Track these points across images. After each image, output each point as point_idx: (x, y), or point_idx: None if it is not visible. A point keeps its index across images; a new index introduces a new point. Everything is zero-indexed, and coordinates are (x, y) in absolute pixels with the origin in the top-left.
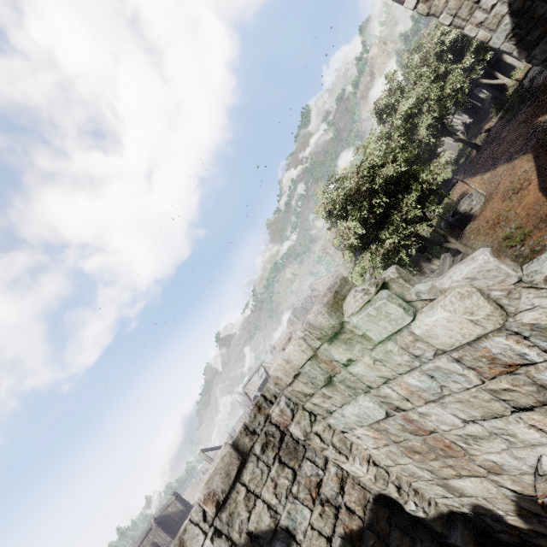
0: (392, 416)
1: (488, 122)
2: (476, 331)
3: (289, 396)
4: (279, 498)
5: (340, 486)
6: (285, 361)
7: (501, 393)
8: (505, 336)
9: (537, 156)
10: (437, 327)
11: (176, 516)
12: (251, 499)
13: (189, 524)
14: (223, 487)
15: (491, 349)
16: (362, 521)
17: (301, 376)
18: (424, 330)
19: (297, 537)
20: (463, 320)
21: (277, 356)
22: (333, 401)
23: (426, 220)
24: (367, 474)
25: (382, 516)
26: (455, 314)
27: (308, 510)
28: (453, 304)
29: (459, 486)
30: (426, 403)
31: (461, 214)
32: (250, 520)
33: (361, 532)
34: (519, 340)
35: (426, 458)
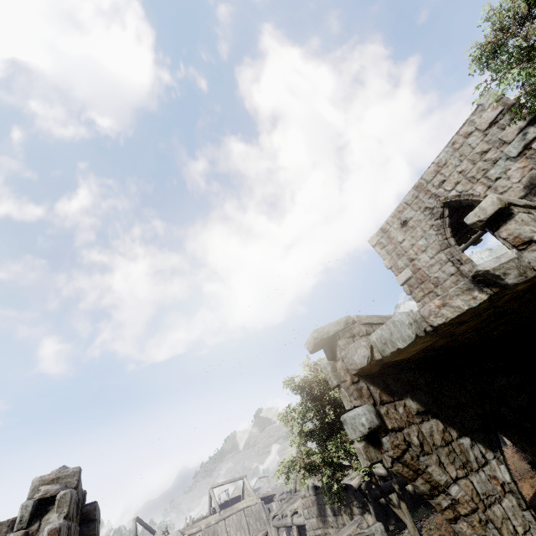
0: None
1: None
2: None
3: None
4: None
5: None
6: None
7: None
8: None
9: None
10: None
11: None
12: None
13: None
14: None
15: None
16: None
17: None
18: None
19: None
20: None
21: None
22: None
23: None
24: None
25: None
26: None
27: None
28: None
29: None
30: None
31: None
32: None
33: None
34: None
35: None
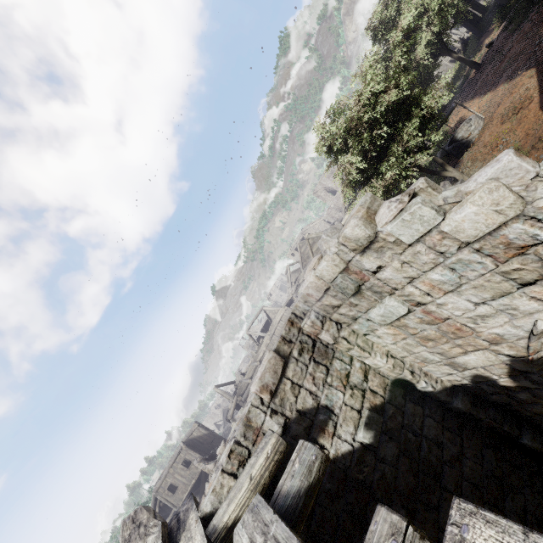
0: (413, 312)
1: (489, 36)
2: (499, 220)
3: (317, 311)
4: (318, 386)
5: (364, 376)
6: (317, 278)
7: (511, 274)
8: (522, 221)
9: (540, 71)
10: (465, 222)
11: (201, 439)
12: (296, 388)
13: (251, 407)
14: (273, 381)
15: (508, 236)
16: (384, 398)
17: (331, 290)
18: (453, 226)
19: (334, 411)
20: (489, 211)
21: (309, 275)
22: (359, 308)
23: (426, 149)
24: (387, 364)
25: (399, 394)
26: (483, 207)
27: (341, 393)
28: (482, 199)
29: (464, 361)
30: (445, 294)
31: (459, 141)
32: (298, 402)
33: (383, 406)
34: (533, 223)
35: (438, 343)
